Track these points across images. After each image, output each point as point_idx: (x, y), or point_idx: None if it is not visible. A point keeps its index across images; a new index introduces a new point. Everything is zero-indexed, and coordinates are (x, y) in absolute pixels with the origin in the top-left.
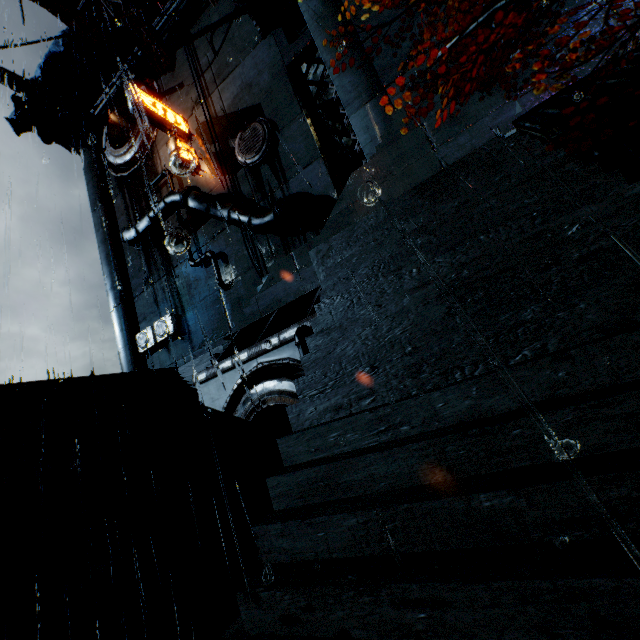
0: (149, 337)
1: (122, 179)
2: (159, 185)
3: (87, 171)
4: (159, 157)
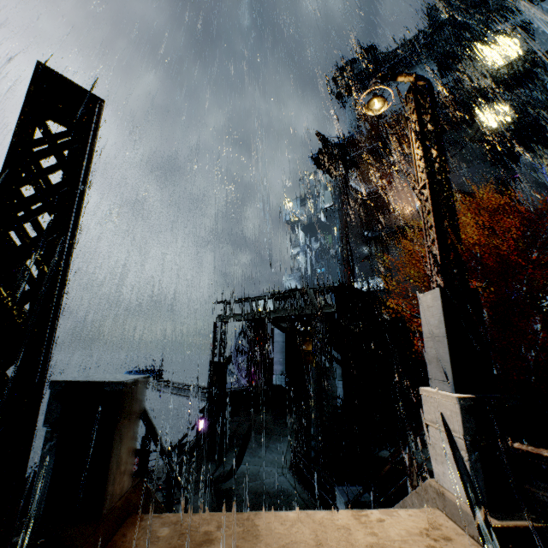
0: (364, 286)
1: (360, 199)
2: (388, 211)
3: (336, 188)
4: (392, 197)
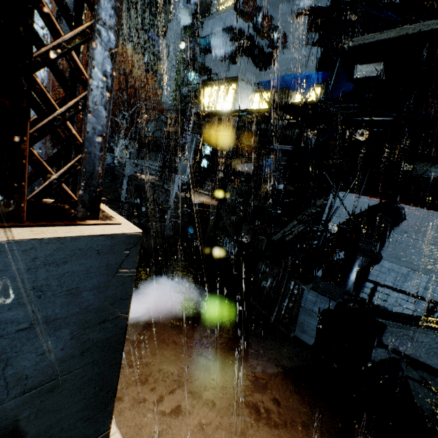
0: None
1: None
2: None
3: None
4: None
